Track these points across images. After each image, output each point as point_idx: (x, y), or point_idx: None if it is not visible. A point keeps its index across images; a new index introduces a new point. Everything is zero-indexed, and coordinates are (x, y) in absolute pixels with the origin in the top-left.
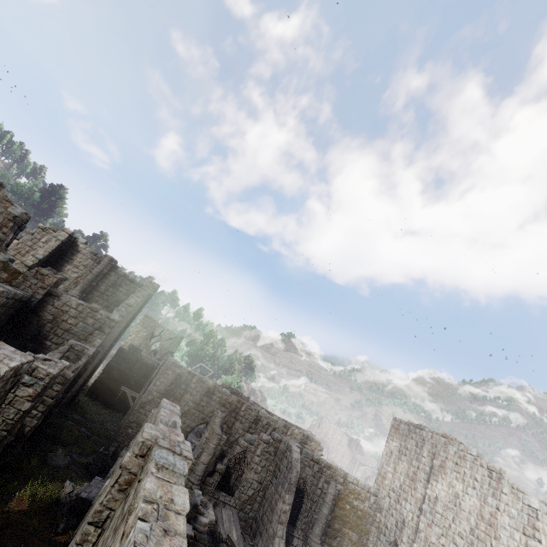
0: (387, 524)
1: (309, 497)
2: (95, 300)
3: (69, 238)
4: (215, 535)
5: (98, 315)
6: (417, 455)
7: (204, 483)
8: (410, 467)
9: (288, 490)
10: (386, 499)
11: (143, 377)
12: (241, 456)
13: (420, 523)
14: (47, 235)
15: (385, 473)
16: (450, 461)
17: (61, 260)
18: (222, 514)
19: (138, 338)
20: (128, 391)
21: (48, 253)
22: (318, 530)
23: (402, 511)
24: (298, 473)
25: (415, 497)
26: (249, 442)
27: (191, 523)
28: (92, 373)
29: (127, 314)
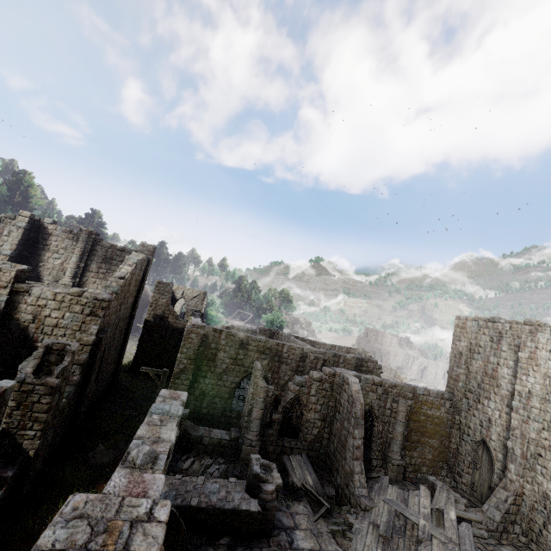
0: (469, 424)
1: (379, 420)
2: (92, 282)
3: (32, 221)
4: (289, 487)
5: (83, 300)
6: (494, 351)
7: (264, 436)
8: (488, 365)
9: (356, 425)
10: (463, 401)
11: (178, 342)
12: (297, 396)
13: (512, 420)
14: (7, 226)
15: (456, 375)
16: (543, 351)
17: (36, 249)
18: (291, 461)
19: (158, 306)
20: (149, 370)
21: (15, 246)
22: (396, 448)
23: (486, 410)
24: (363, 405)
25: (500, 394)
26: (300, 385)
27: (255, 494)
28: (121, 355)
29: (124, 288)
